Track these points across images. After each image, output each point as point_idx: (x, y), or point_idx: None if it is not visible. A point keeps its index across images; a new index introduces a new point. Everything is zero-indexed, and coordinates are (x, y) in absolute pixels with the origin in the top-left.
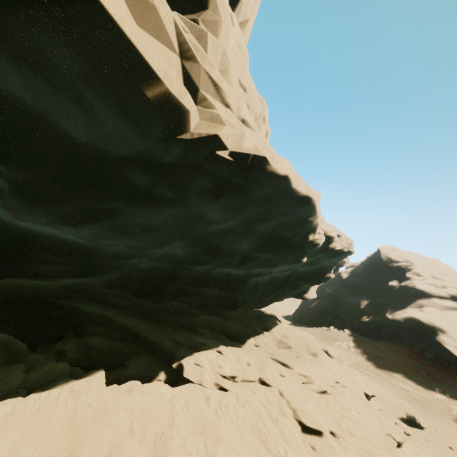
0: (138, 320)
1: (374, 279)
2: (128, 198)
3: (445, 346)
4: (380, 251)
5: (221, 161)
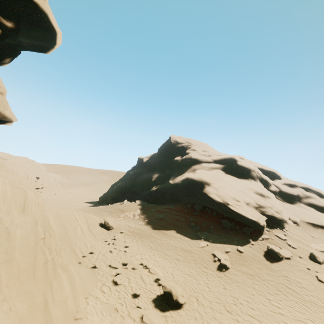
0: None
1: (165, 158)
2: None
3: (209, 196)
4: (171, 137)
5: None
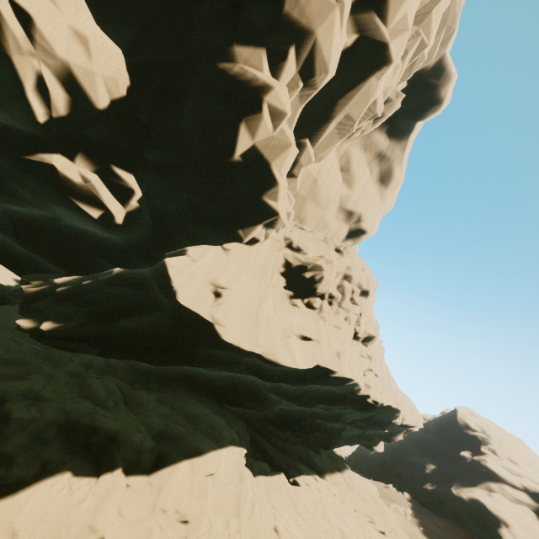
0: (264, 439)
1: (445, 443)
2: (328, 404)
3: None
4: (457, 412)
5: (368, 402)
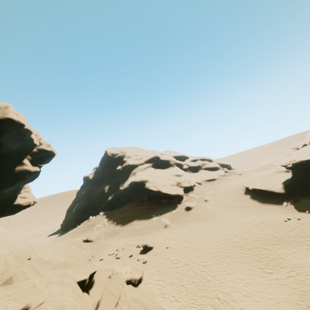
0: None
1: (108, 170)
2: None
3: (150, 189)
4: (106, 151)
5: None
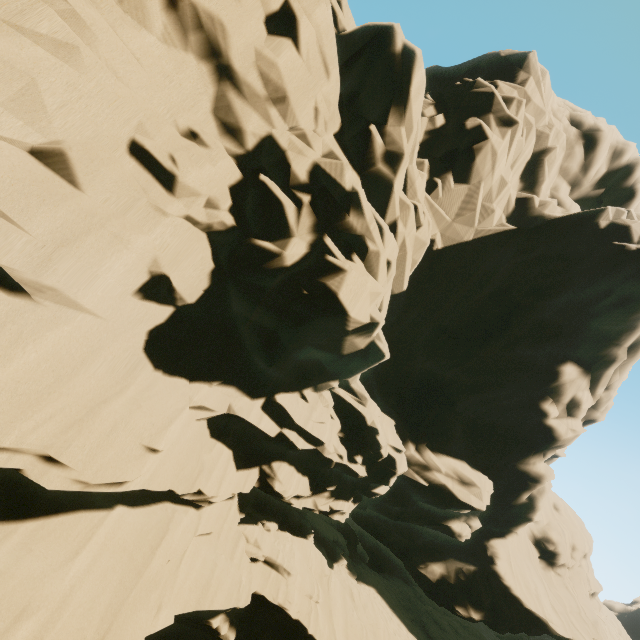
0: None
1: None
2: None
3: None
4: None
5: None
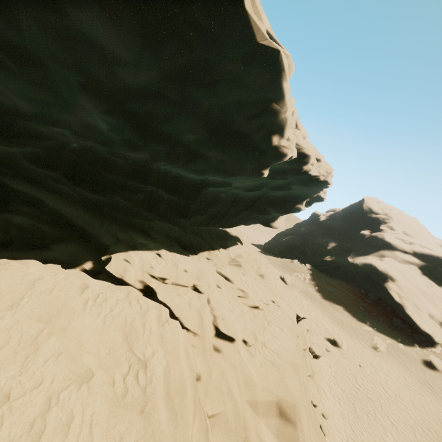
0: (77, 209)
1: (349, 226)
2: None
3: (389, 292)
4: (364, 201)
5: None
